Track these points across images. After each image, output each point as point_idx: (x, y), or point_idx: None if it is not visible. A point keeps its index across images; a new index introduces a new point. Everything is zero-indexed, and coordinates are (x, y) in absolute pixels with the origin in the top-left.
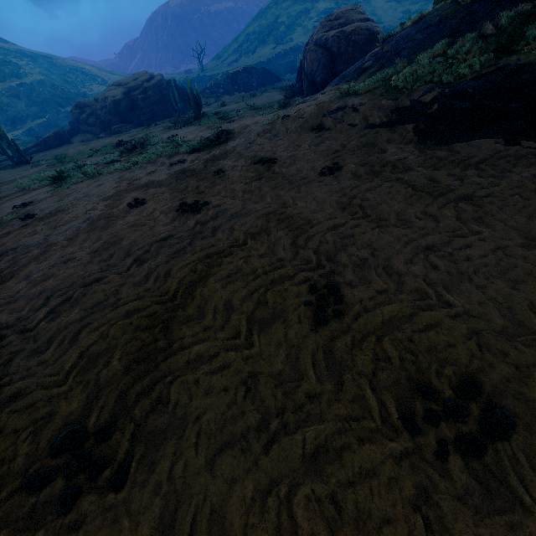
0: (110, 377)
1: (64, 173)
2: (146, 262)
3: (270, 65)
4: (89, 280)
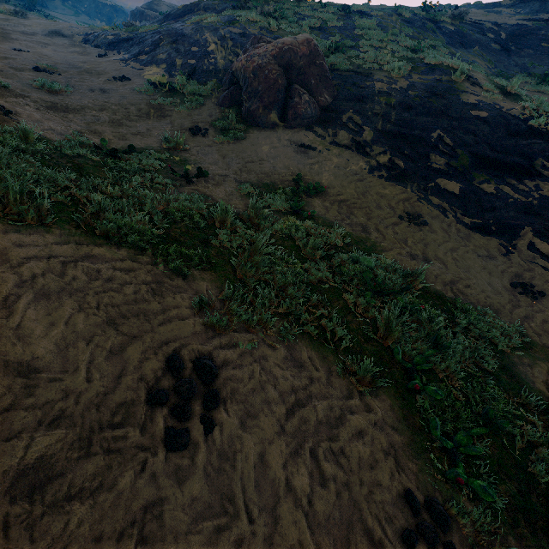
0: None
1: None
2: None
3: None
4: None
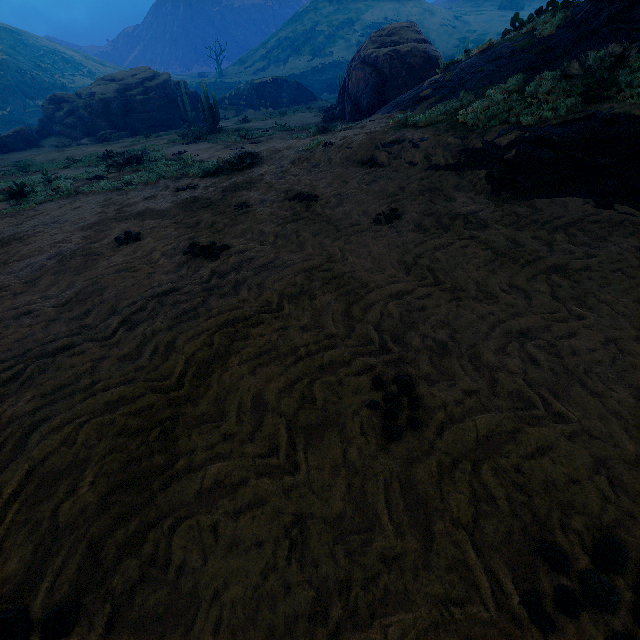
0: (75, 514)
1: (27, 187)
2: (139, 326)
3: (304, 80)
4: (51, 347)
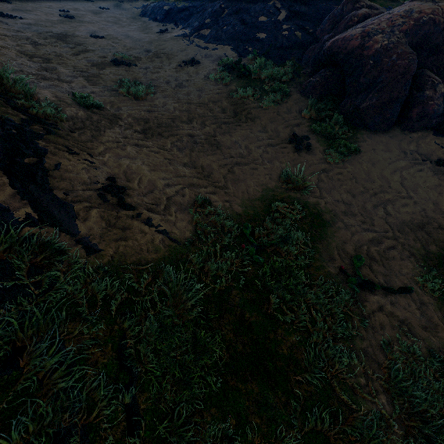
0: None
1: None
2: None
3: None
4: None
